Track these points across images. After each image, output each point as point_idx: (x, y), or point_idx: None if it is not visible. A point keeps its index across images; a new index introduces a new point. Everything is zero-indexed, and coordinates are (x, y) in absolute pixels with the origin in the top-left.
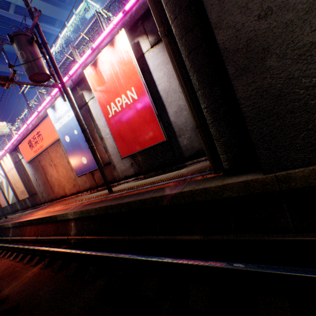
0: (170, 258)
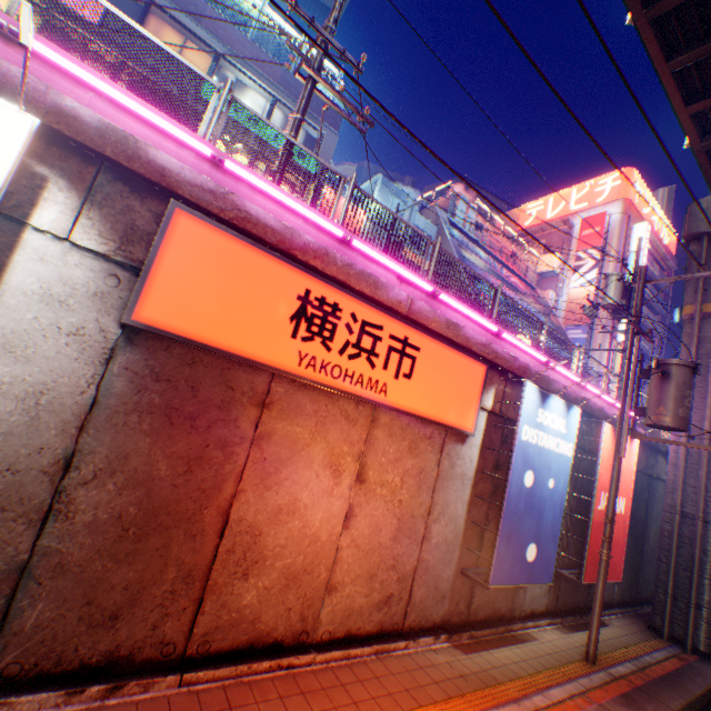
0: None
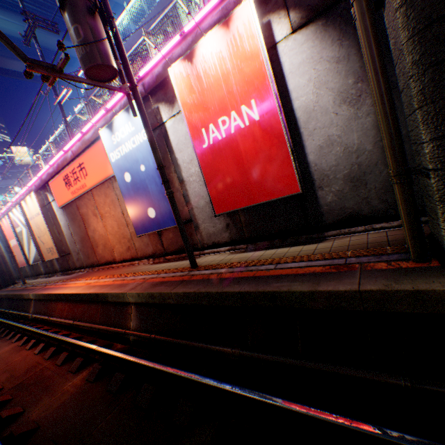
0: (363, 424)
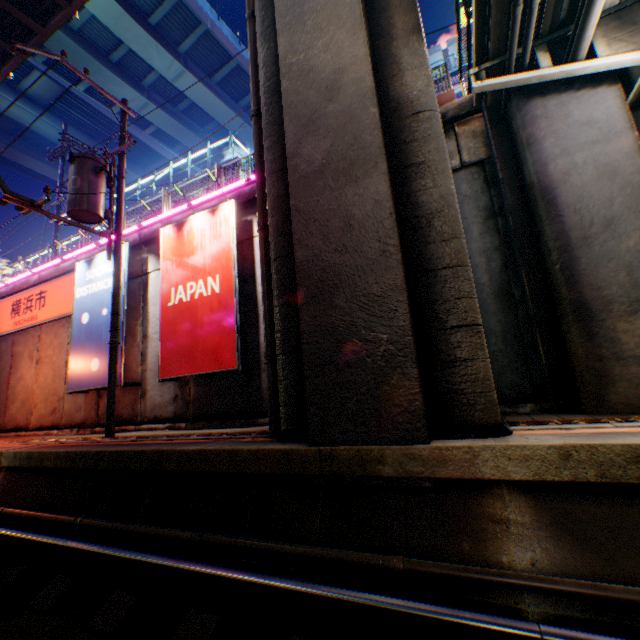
0: (116, 548)
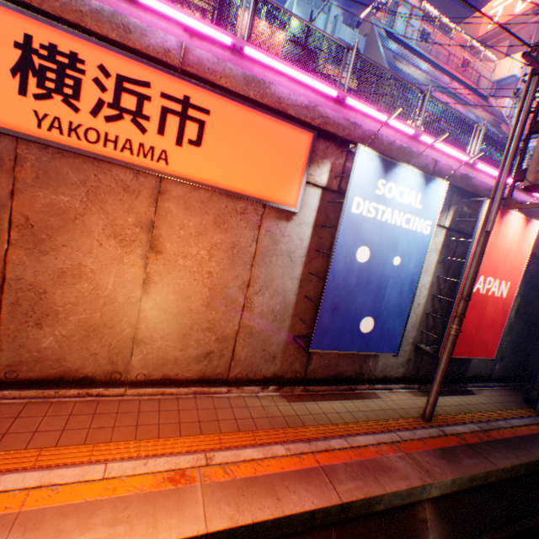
0: None
